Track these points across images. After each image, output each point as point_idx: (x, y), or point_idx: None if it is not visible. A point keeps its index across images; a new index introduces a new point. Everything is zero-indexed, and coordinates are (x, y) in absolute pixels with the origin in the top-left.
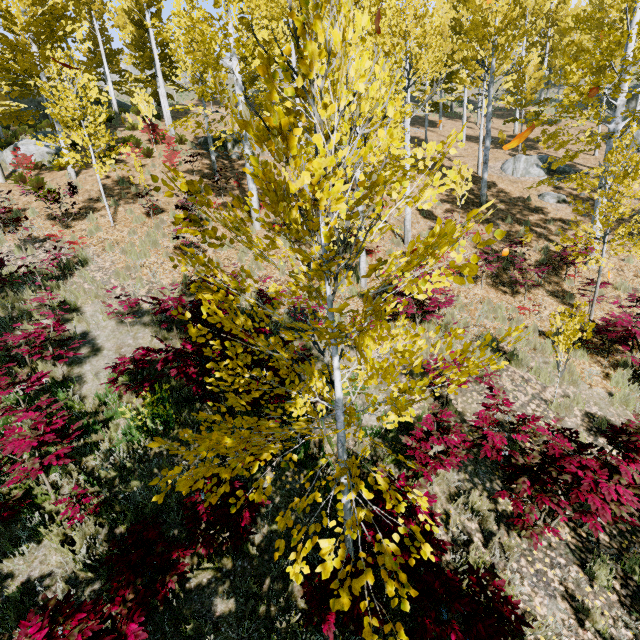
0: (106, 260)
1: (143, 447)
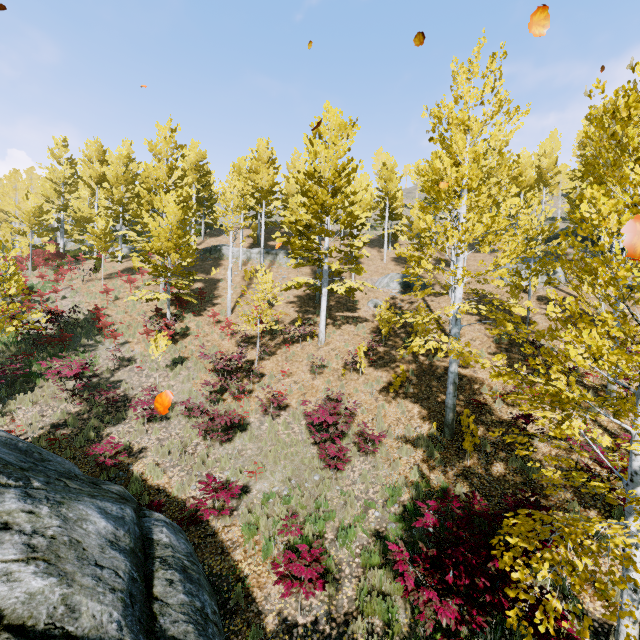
0: (80, 298)
1: (1, 350)
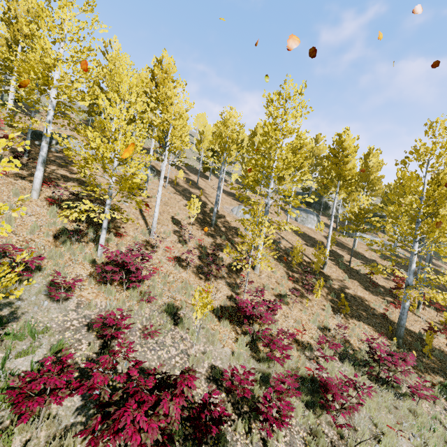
0: None
1: None
